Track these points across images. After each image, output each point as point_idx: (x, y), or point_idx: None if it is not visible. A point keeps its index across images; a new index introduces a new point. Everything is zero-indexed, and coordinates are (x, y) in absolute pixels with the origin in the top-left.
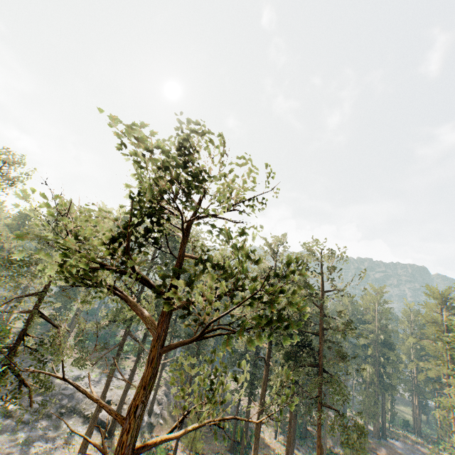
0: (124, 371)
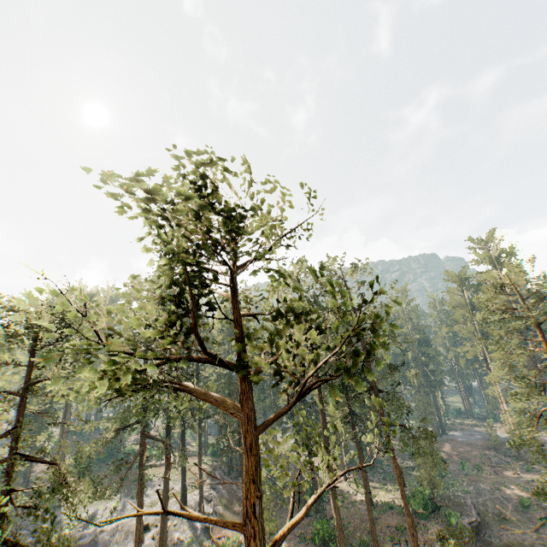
0: (151, 483)
